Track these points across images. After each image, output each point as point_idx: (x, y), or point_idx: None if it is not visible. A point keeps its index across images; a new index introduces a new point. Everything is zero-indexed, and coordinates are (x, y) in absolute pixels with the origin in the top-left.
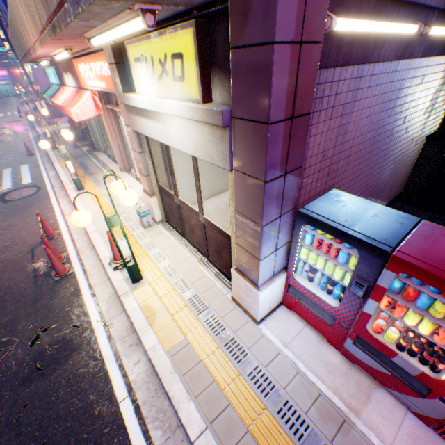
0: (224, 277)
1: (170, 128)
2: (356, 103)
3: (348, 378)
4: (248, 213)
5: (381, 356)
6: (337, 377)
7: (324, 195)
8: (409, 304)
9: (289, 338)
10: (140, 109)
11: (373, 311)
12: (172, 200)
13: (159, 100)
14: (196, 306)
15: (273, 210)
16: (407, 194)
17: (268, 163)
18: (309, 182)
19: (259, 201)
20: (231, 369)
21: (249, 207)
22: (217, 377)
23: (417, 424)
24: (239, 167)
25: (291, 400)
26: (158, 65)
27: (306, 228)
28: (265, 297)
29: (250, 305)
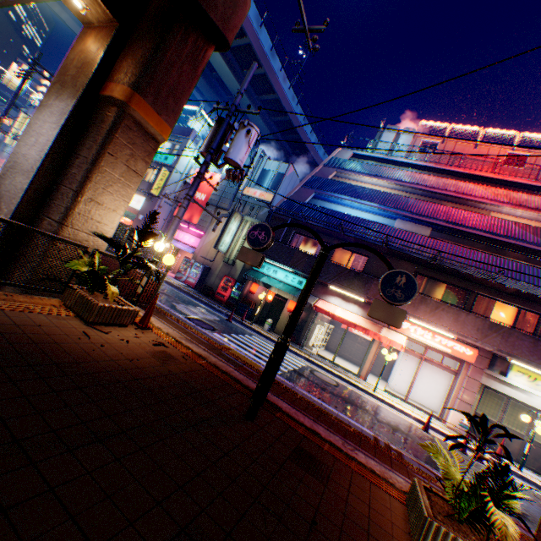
0: (535, 473)
1: (534, 399)
2: None
3: None
4: None
5: None
6: None
7: None
8: None
9: None
10: (506, 382)
11: None
12: (489, 423)
13: (536, 390)
14: None
15: None
16: None
17: None
18: None
19: None
20: None
21: None
22: None
23: None
24: None
25: None
26: (538, 381)
27: None
28: None
29: None
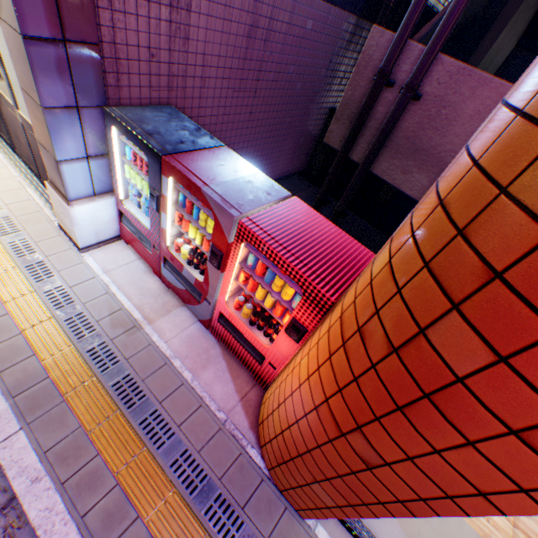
0: None
1: None
2: (197, 1)
3: (159, 299)
4: (29, 89)
5: (181, 274)
6: (148, 299)
7: (153, 107)
8: (189, 217)
9: (114, 267)
10: None
11: (166, 225)
12: None
13: None
14: (3, 228)
15: (59, 91)
16: (310, 170)
17: (19, 6)
18: (135, 85)
19: (29, 68)
20: (26, 287)
21: (27, 80)
22: (3, 292)
23: (200, 329)
24: (0, 12)
25: (88, 313)
26: None
27: (125, 138)
28: (85, 219)
29: (71, 229)
